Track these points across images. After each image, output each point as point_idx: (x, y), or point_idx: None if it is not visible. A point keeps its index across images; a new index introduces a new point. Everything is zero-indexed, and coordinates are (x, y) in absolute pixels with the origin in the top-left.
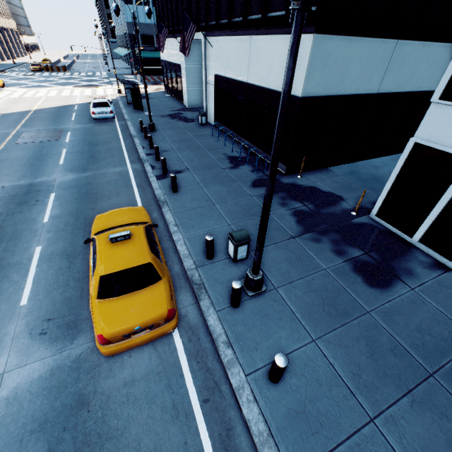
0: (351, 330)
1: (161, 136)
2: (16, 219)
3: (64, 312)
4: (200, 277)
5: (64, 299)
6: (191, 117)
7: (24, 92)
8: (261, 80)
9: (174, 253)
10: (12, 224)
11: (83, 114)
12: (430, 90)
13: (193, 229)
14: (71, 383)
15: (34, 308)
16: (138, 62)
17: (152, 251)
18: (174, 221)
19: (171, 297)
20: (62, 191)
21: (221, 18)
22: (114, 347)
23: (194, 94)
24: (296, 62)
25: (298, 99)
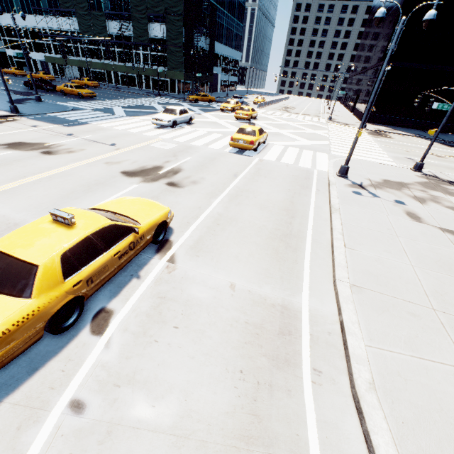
0: None
1: None
2: None
3: None
4: None
5: None
6: None
7: None
8: None
9: None
10: None
11: None
12: None
13: None
14: None
15: None
16: None
17: None
18: None
19: None
20: None
21: None
22: None
23: None
24: None
25: None
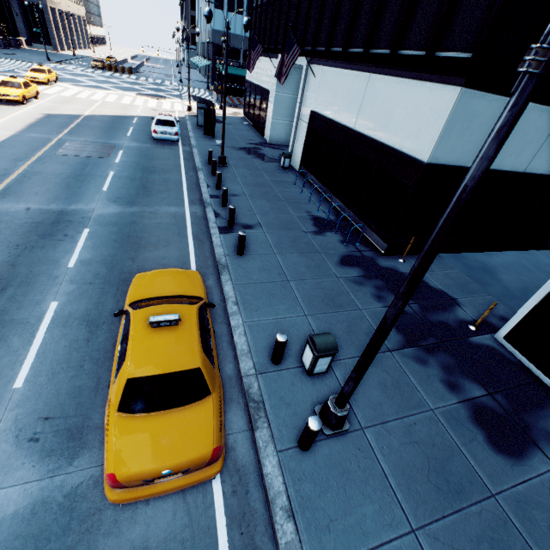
0: (468, 522)
1: (232, 174)
2: (35, 256)
3: (69, 410)
4: (259, 391)
5: (72, 389)
6: (270, 156)
7: (78, 92)
8: (374, 131)
9: (229, 344)
10: (28, 262)
11: (142, 129)
12: None
13: (258, 313)
14: (57, 535)
15: (30, 395)
16: (217, 77)
17: (204, 348)
18: (234, 297)
19: (220, 426)
20: (99, 227)
21: (334, 45)
22: (128, 495)
23: (279, 128)
24: (500, 150)
25: (422, 165)
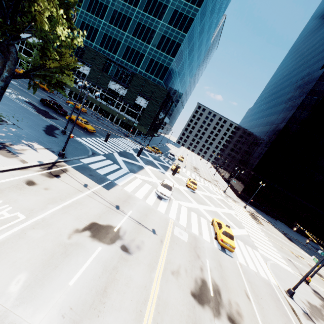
0: None
1: None
2: None
3: None
4: None
5: None
6: None
7: None
8: None
9: None
10: None
11: None
12: None
13: None
14: None
15: None
16: None
17: None
18: None
19: None
20: None
21: None
22: None
23: None
24: None
25: None
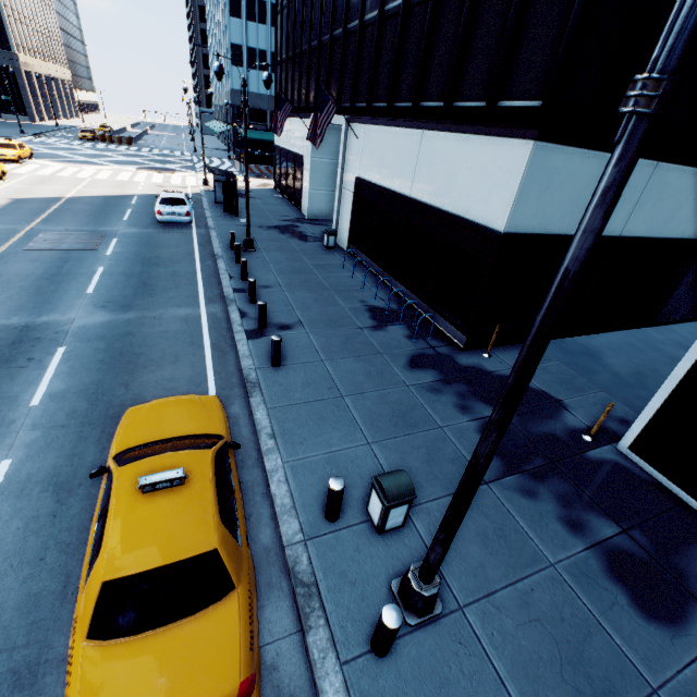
0: None
1: (262, 260)
2: None
3: (17, 636)
4: (310, 567)
5: (25, 600)
6: (311, 234)
7: (60, 169)
8: (434, 197)
9: (264, 497)
10: None
11: (144, 211)
12: (696, 237)
13: (304, 447)
14: None
15: None
16: (240, 143)
17: (224, 515)
18: (269, 426)
19: (250, 641)
20: (79, 343)
21: (376, 100)
22: None
23: (319, 200)
24: (608, 219)
25: (498, 236)
